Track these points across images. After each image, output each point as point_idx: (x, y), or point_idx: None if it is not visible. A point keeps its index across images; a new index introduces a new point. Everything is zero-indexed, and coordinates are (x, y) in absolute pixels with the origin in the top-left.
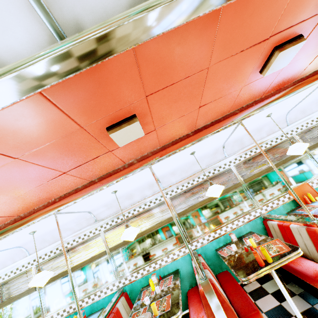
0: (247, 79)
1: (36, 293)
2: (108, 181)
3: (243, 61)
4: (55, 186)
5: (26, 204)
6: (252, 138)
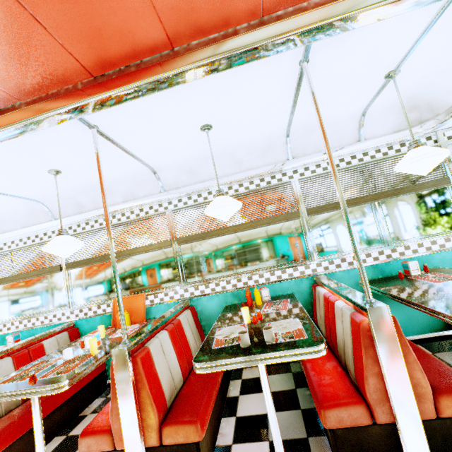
0: None
1: None
2: None
3: None
4: None
5: None
6: None
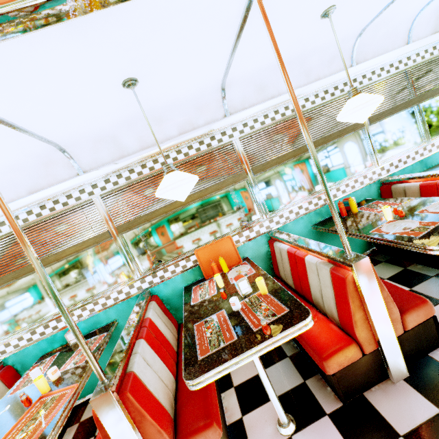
0: None
1: None
2: None
3: None
4: None
5: None
6: None
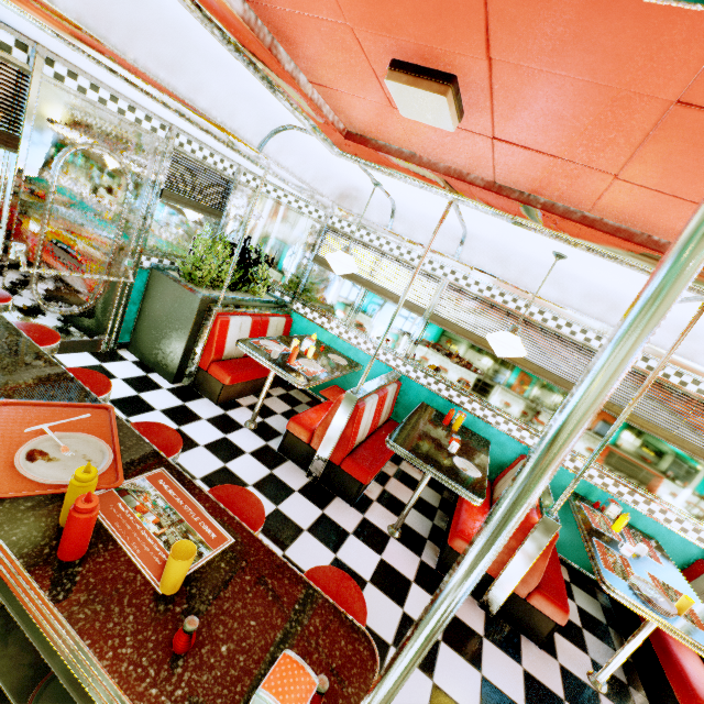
0: None
1: (417, 319)
2: None
3: None
4: None
5: None
6: None
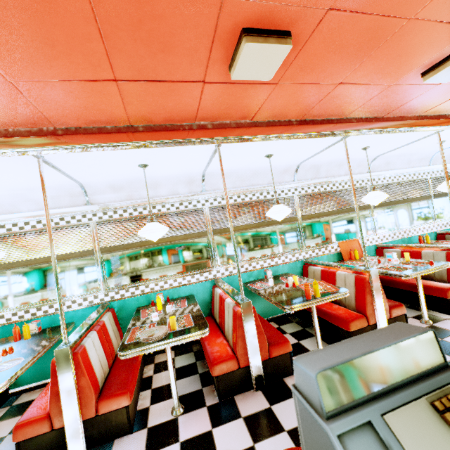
0: (406, 75)
1: None
2: (162, 136)
3: (432, 42)
4: (80, 99)
5: (1, 111)
6: (349, 163)
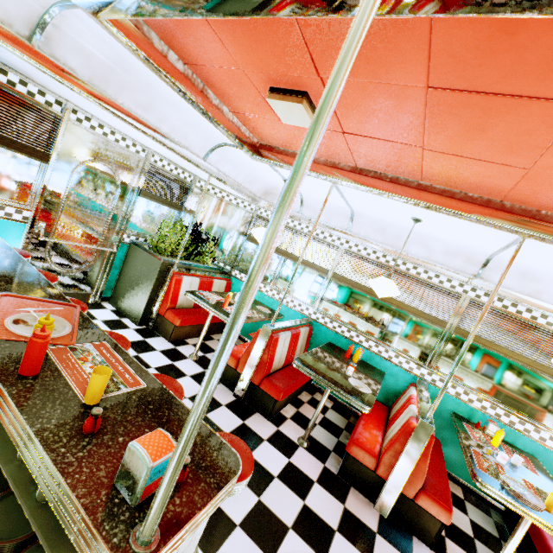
0: None
1: (323, 278)
2: None
3: None
4: None
5: None
6: None
